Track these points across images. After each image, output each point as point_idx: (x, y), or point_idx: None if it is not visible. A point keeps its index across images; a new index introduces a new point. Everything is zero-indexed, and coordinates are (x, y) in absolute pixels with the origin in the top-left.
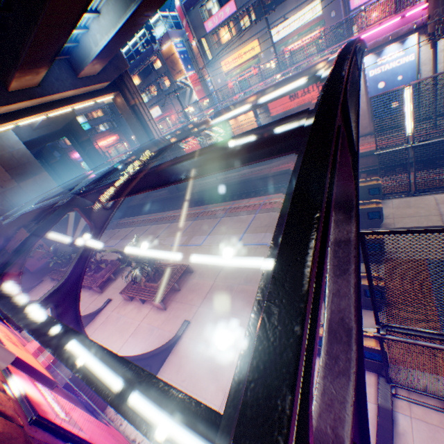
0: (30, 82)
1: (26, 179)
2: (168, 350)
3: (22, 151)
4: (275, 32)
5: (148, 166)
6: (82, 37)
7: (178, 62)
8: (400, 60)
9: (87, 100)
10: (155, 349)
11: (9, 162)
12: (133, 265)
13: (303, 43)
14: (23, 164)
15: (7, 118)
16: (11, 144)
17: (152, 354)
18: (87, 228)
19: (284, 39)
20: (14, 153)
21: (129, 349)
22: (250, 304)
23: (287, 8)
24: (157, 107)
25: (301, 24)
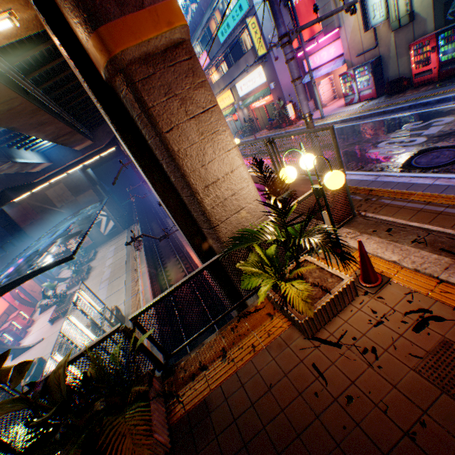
0: (44, 166)
1: (80, 195)
2: (28, 348)
3: (78, 177)
4: (239, 87)
5: (15, 273)
6: None
7: None
8: None
9: (91, 159)
10: (21, 345)
11: (71, 185)
12: (88, 280)
13: (261, 103)
14: (79, 185)
15: (42, 182)
16: (72, 173)
17: (16, 348)
18: (114, 228)
19: (249, 93)
20: (74, 179)
21: (33, 336)
22: (50, 349)
23: (241, 68)
24: None
25: (255, 86)
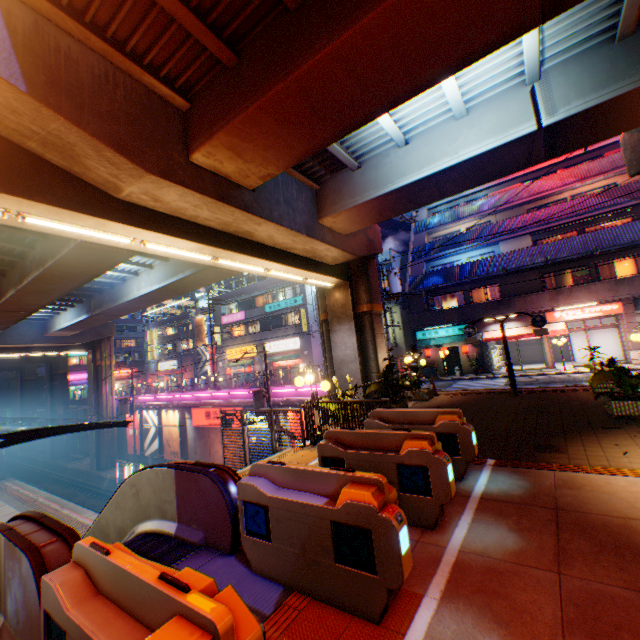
0: None
1: None
2: None
3: None
4: (269, 345)
5: None
6: (57, 315)
7: (205, 332)
8: (264, 423)
9: (47, 351)
10: None
11: None
12: None
13: (288, 363)
14: None
15: None
16: None
17: None
18: None
19: (276, 353)
20: None
21: None
22: None
23: (278, 333)
24: (177, 360)
25: (287, 348)
